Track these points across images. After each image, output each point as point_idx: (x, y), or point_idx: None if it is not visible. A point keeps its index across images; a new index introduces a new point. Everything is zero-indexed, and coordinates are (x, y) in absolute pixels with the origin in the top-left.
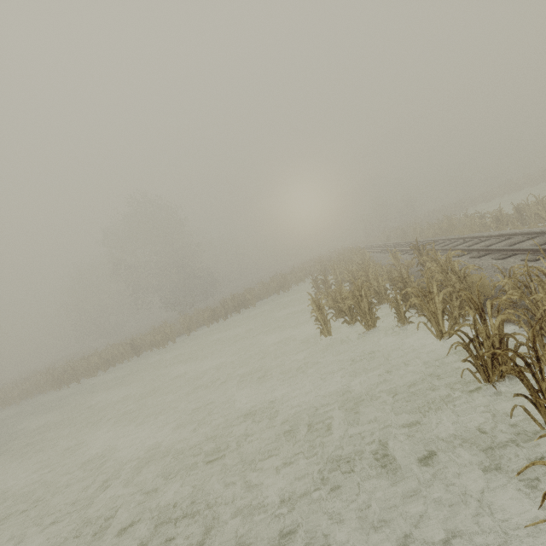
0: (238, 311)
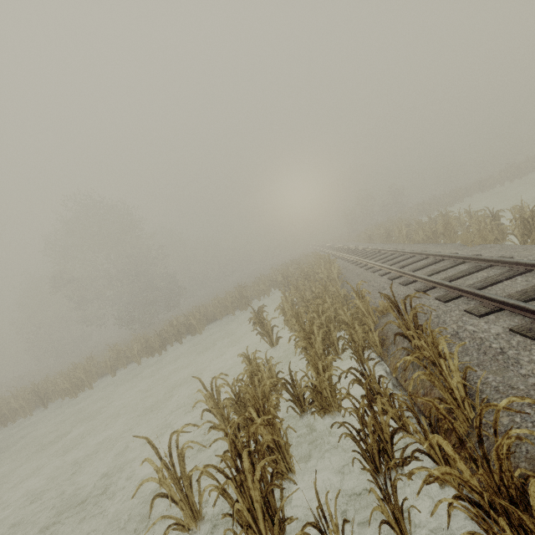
0: (179, 341)
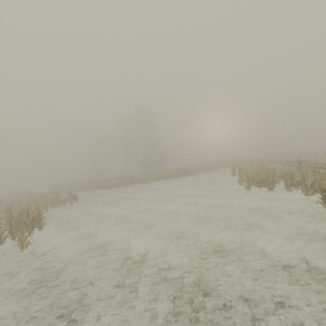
0: (184, 176)
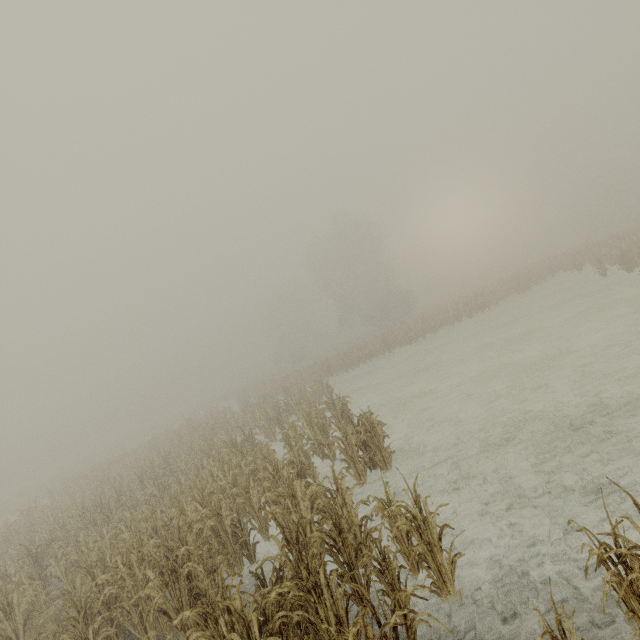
0: (481, 310)
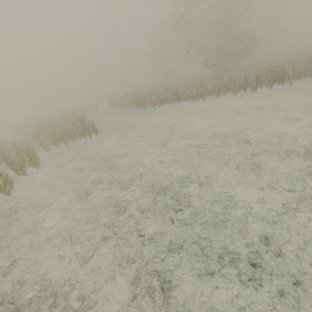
0: (269, 86)
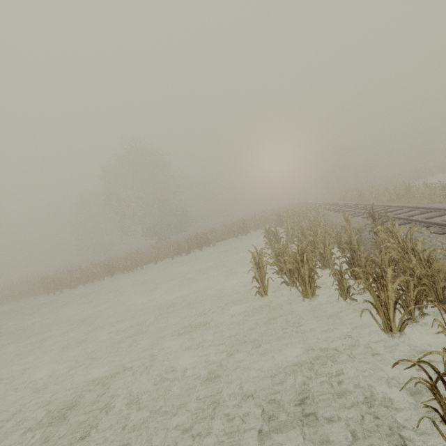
0: (199, 248)
